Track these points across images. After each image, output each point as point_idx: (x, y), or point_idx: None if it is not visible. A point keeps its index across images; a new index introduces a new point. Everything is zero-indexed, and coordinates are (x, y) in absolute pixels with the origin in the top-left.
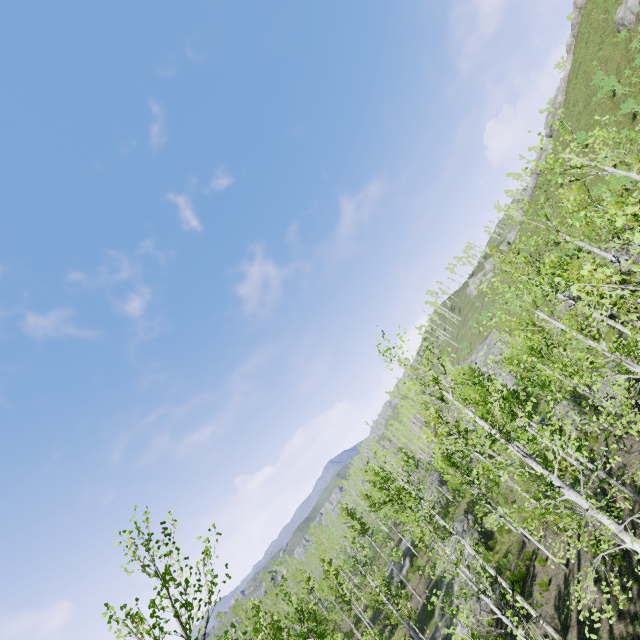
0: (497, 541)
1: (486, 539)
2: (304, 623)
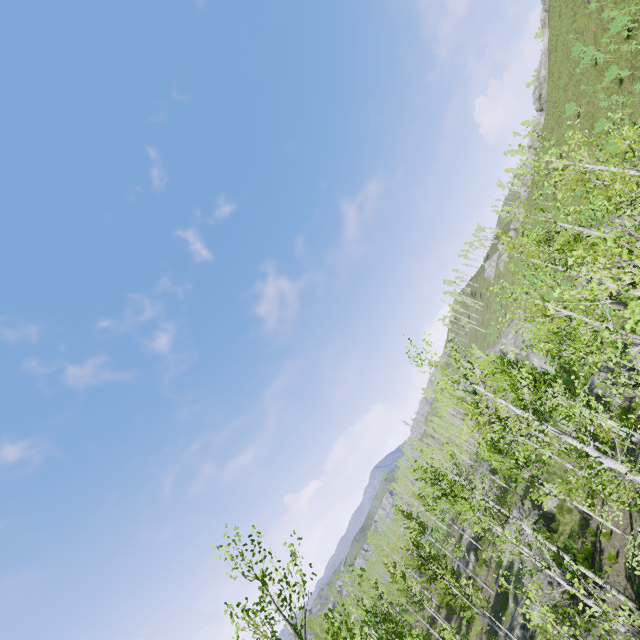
0: (559, 523)
1: (548, 522)
2: (381, 625)
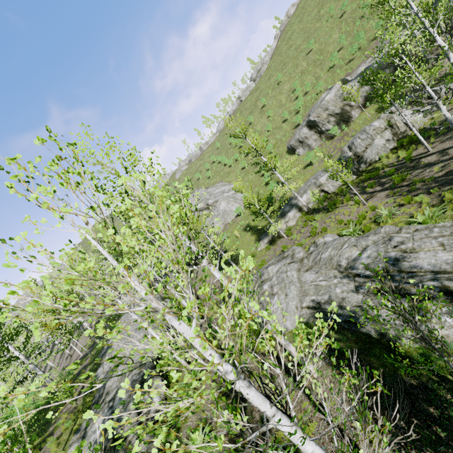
0: None
1: None
2: None
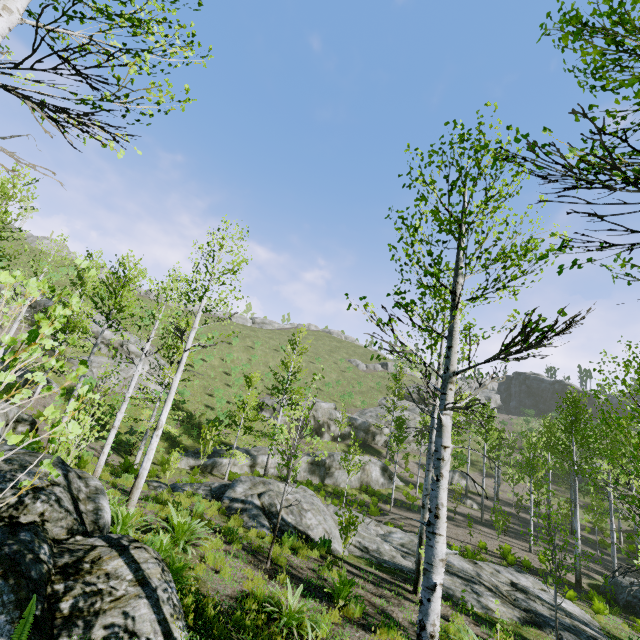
0: None
1: None
2: None
